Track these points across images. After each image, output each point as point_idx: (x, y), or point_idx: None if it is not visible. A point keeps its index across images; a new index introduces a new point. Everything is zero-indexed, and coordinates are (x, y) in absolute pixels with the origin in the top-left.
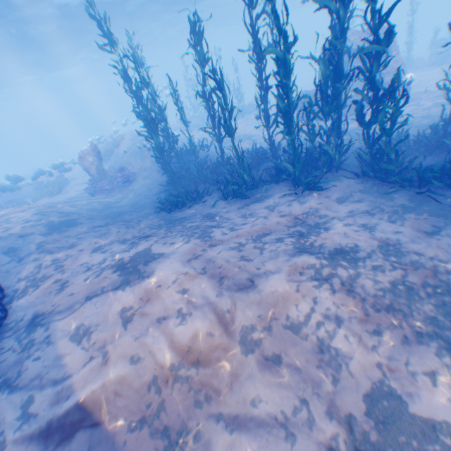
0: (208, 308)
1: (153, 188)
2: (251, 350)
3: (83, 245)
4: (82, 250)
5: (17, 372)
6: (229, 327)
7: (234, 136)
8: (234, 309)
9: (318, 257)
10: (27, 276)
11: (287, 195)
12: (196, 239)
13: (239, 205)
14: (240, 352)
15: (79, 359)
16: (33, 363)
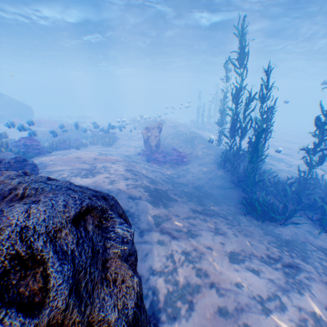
0: None
1: (213, 178)
2: None
3: (208, 242)
4: (213, 252)
5: None
6: None
7: None
8: None
9: None
10: (162, 270)
11: None
12: None
13: None
14: None
15: None
16: None
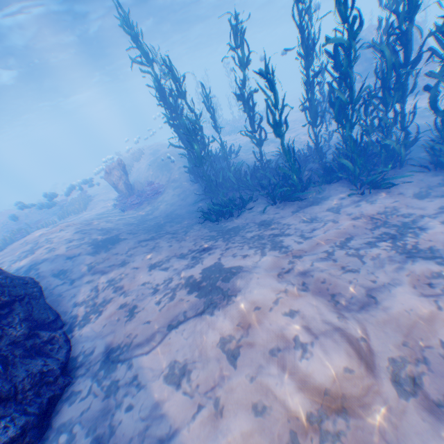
0: (333, 336)
1: (187, 198)
2: (412, 392)
3: (137, 263)
4: (137, 268)
5: (108, 427)
6: (370, 360)
7: (283, 136)
8: (368, 336)
9: (441, 264)
10: (85, 301)
11: (350, 195)
12: (269, 249)
13: (293, 209)
14: (397, 396)
15: (184, 409)
16: (125, 414)
